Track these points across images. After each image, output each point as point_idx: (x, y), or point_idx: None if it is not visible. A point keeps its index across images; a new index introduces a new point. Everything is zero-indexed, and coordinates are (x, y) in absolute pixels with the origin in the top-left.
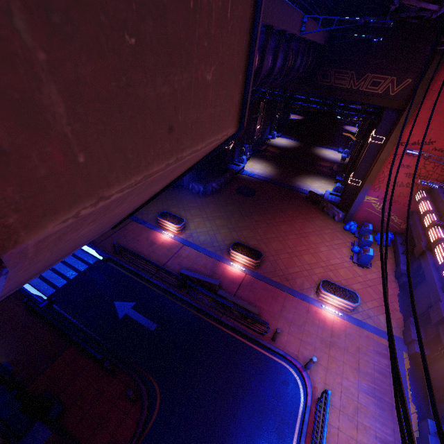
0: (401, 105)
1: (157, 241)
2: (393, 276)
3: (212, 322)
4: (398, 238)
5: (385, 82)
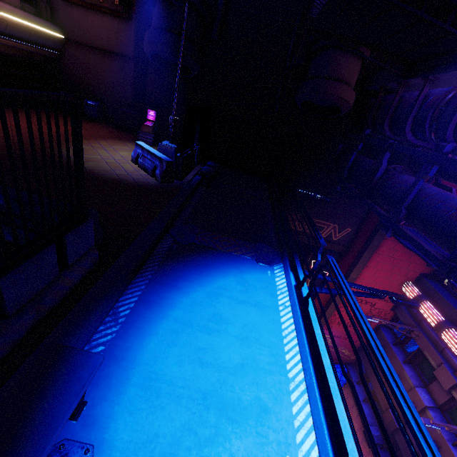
0: (343, 249)
1: None
2: (365, 442)
3: None
4: (351, 372)
5: (328, 227)
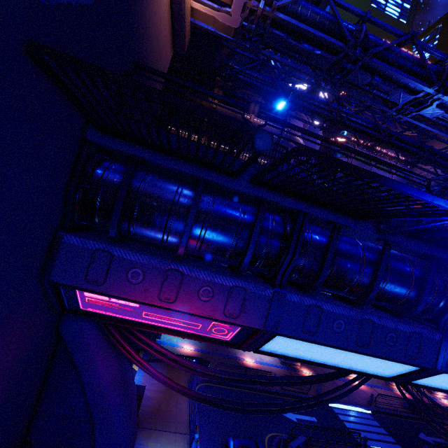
0: None
1: (361, 388)
2: None
3: (444, 426)
4: None
5: None
